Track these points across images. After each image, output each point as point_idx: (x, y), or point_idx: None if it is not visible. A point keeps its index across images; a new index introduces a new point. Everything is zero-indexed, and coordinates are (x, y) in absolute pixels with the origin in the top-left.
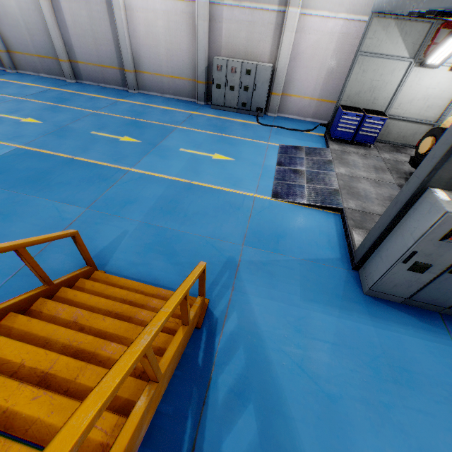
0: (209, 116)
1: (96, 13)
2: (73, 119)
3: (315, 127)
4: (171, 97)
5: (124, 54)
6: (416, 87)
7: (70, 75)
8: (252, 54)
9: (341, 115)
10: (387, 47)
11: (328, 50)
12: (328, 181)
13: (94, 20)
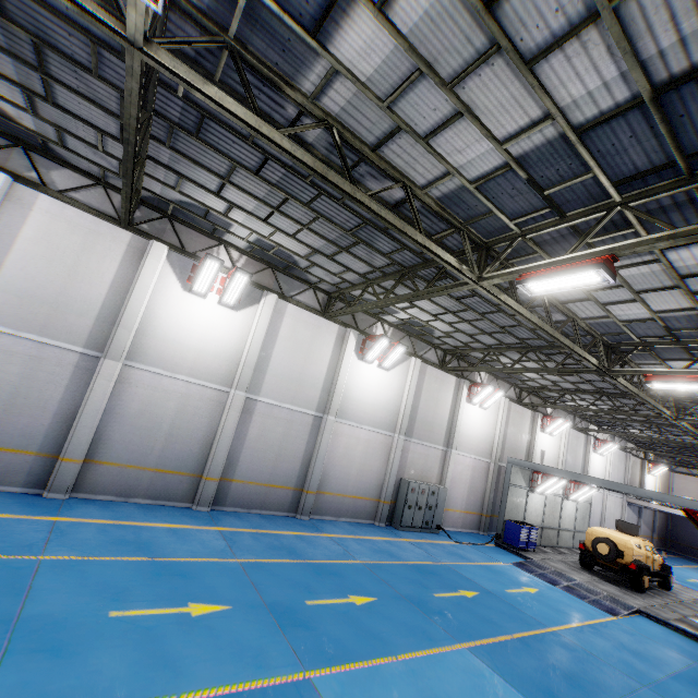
0: (423, 542)
1: (295, 431)
2: (380, 581)
3: (492, 539)
4: (346, 521)
5: (315, 473)
6: (531, 504)
7: (211, 500)
8: (425, 477)
9: (520, 528)
10: (518, 481)
11: (467, 475)
12: (594, 590)
13: (288, 437)
